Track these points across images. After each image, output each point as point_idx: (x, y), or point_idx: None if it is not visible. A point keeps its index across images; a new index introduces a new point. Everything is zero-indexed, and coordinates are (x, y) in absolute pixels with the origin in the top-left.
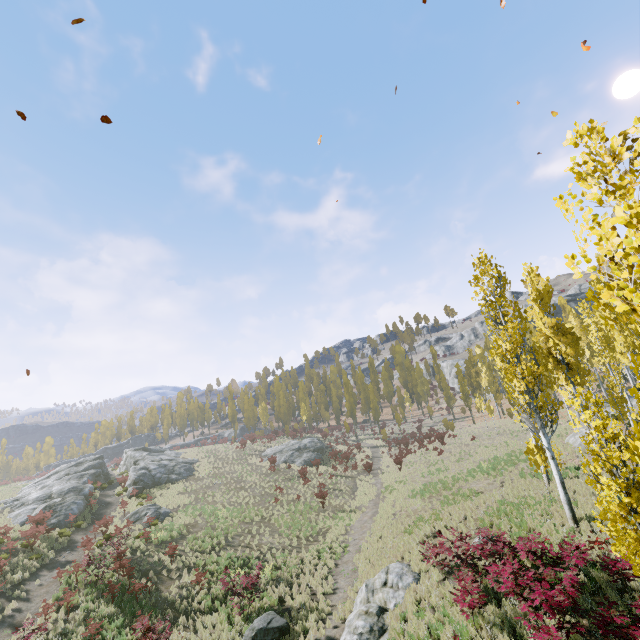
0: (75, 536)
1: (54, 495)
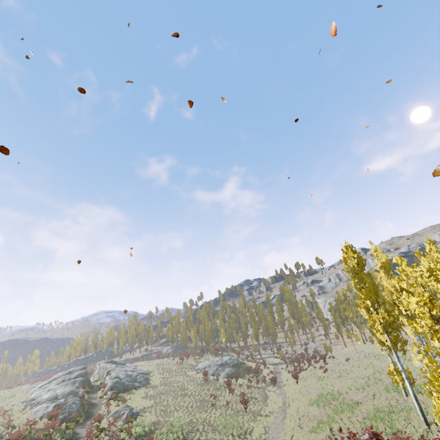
0: (76, 429)
1: (59, 396)
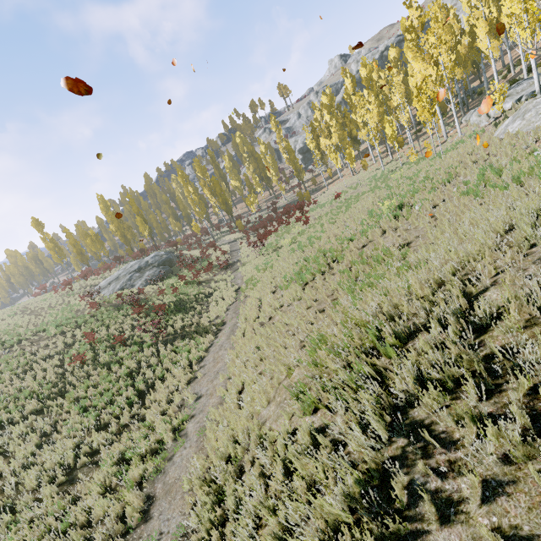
0: None
1: None
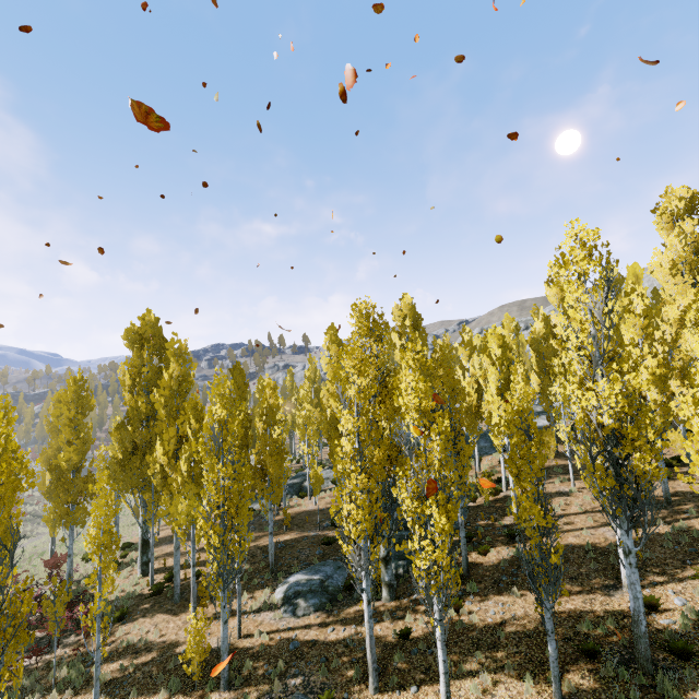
0: None
1: None
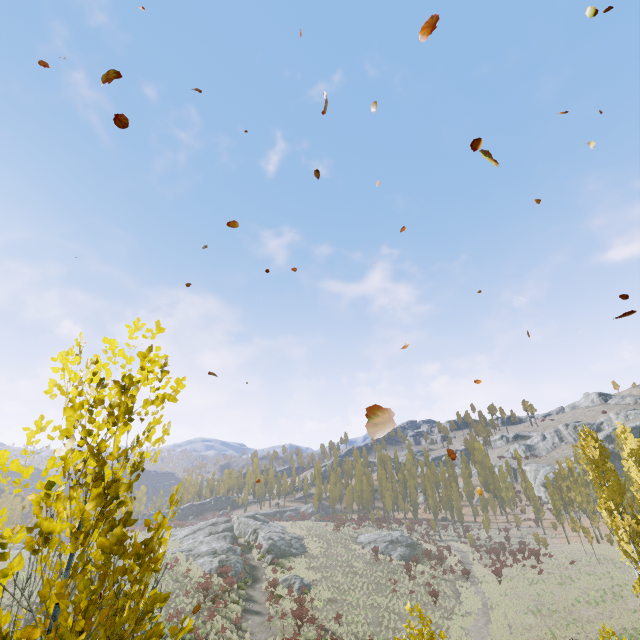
0: (248, 591)
1: (219, 551)
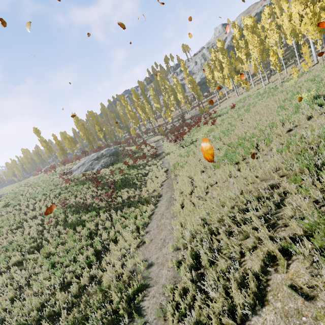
0: None
1: None
